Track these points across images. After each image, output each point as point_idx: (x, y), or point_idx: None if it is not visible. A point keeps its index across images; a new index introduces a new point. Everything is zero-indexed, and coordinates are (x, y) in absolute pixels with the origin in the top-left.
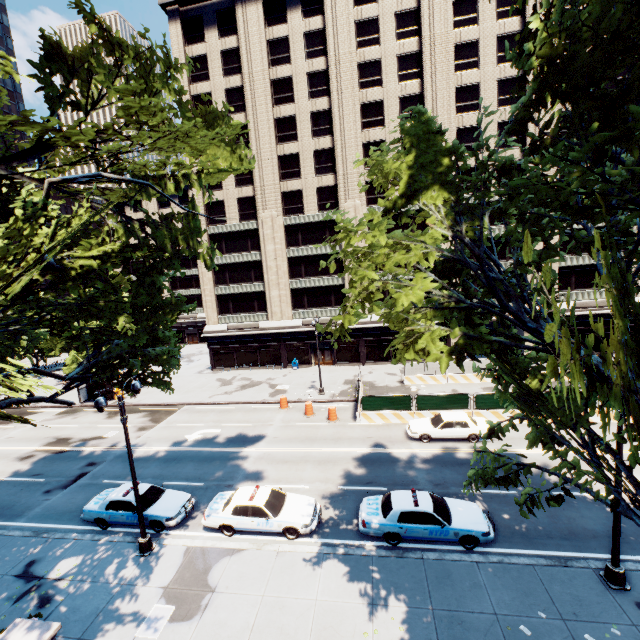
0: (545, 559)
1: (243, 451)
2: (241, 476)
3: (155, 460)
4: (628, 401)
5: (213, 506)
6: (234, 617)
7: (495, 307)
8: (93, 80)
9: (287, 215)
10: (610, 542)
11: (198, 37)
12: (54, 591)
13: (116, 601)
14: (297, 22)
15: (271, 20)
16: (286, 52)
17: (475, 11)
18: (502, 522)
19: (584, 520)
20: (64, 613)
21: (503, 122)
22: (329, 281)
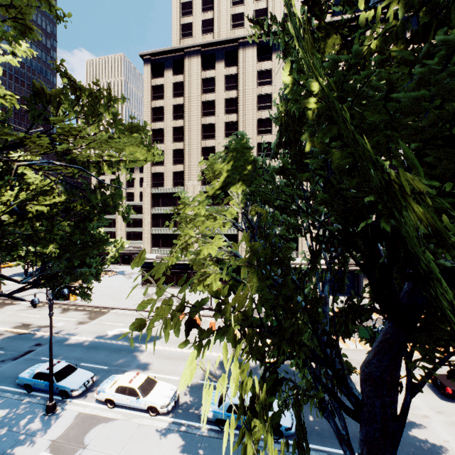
0: (328, 454)
1: (142, 347)
2: (135, 365)
3: (81, 346)
4: (244, 330)
5: (104, 384)
6: None
7: None
8: (61, 107)
9: (204, 185)
10: None
11: (160, 74)
12: None
13: (17, 446)
14: (221, 69)
15: (205, 67)
16: (213, 86)
17: None
18: (307, 422)
19: None
20: None
21: None
22: (228, 231)
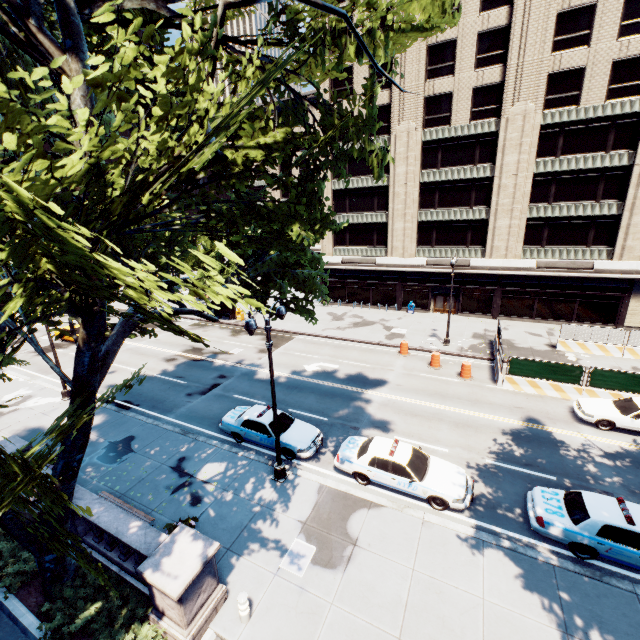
0: None
1: (365, 393)
2: (366, 420)
3: (277, 384)
4: None
5: (346, 449)
6: (382, 584)
7: None
8: None
9: (427, 128)
10: None
11: None
12: (203, 492)
13: (258, 521)
14: None
15: None
16: None
17: None
18: None
19: None
20: (213, 518)
21: None
22: (468, 214)
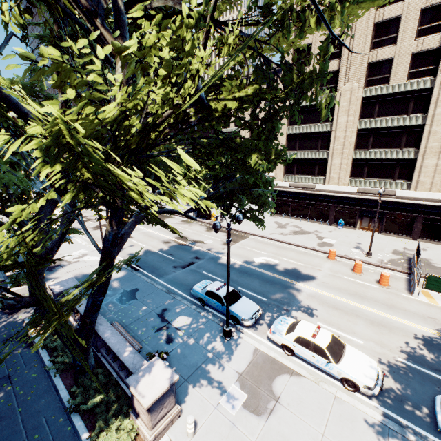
0: None
1: (296, 285)
2: (296, 305)
3: (233, 269)
4: None
5: (277, 325)
6: (296, 439)
7: None
8: None
9: (368, 87)
10: None
11: None
12: (174, 335)
13: (208, 365)
14: None
15: None
16: None
17: None
18: None
19: None
20: (178, 355)
21: None
22: (398, 154)
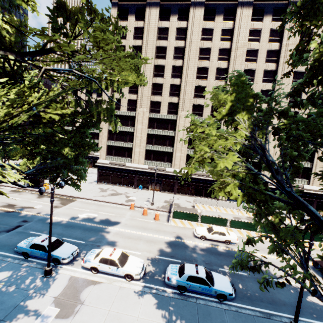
0: (259, 313)
1: (108, 228)
2: (105, 241)
3: (60, 225)
4: None
5: (89, 256)
6: (92, 320)
7: (262, 178)
8: (77, 23)
9: (151, 112)
10: (292, 309)
11: (124, 18)
12: None
13: (27, 301)
14: (174, 22)
15: (162, 18)
16: (166, 34)
17: (259, 36)
18: (238, 289)
19: (279, 295)
20: None
21: (263, 90)
22: (166, 149)
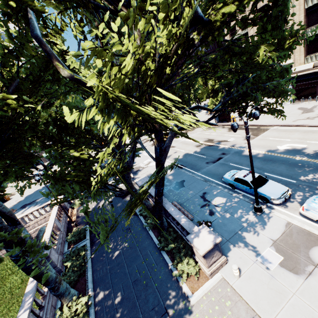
0: None
1: None
2: None
3: (257, 158)
4: None
5: (310, 204)
6: None
7: None
8: None
9: None
10: None
11: None
12: (214, 210)
13: (244, 232)
14: None
15: None
16: None
17: None
18: None
19: None
20: (219, 223)
21: None
22: None
